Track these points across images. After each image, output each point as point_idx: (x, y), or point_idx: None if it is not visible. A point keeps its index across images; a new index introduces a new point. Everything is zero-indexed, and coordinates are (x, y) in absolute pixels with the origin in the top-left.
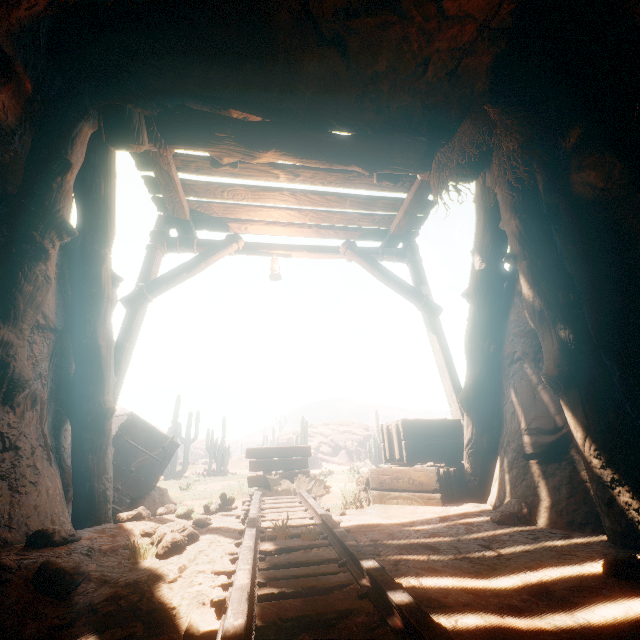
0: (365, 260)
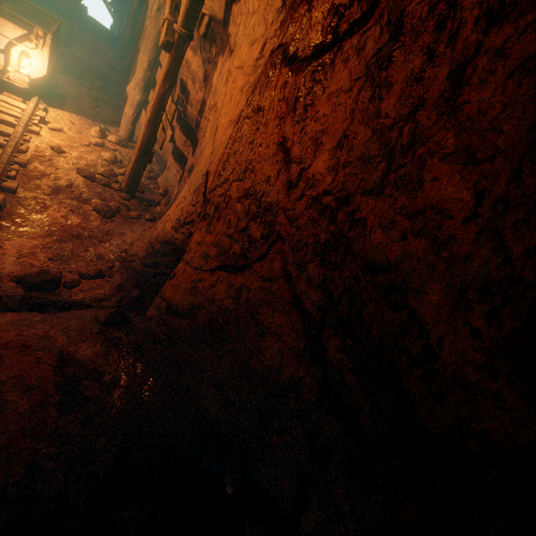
0: (107, 6)
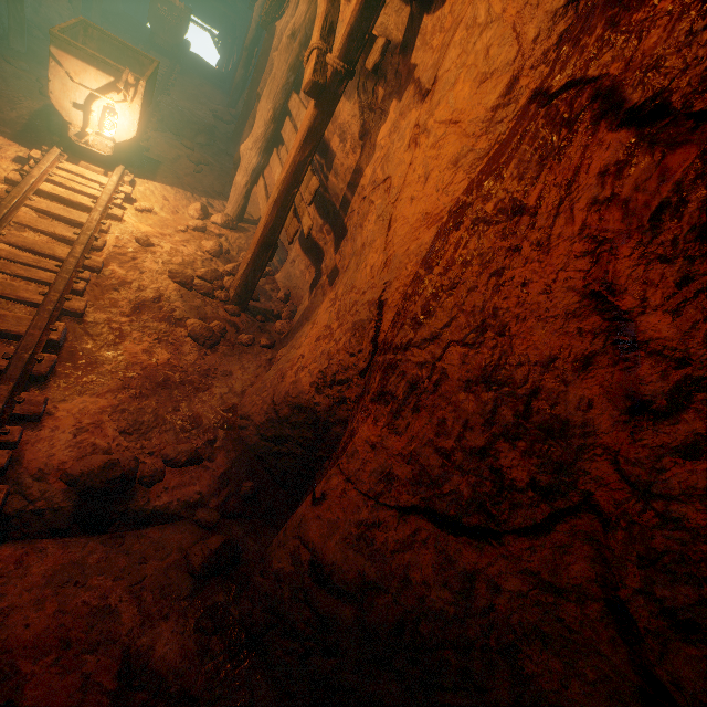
0: (213, 40)
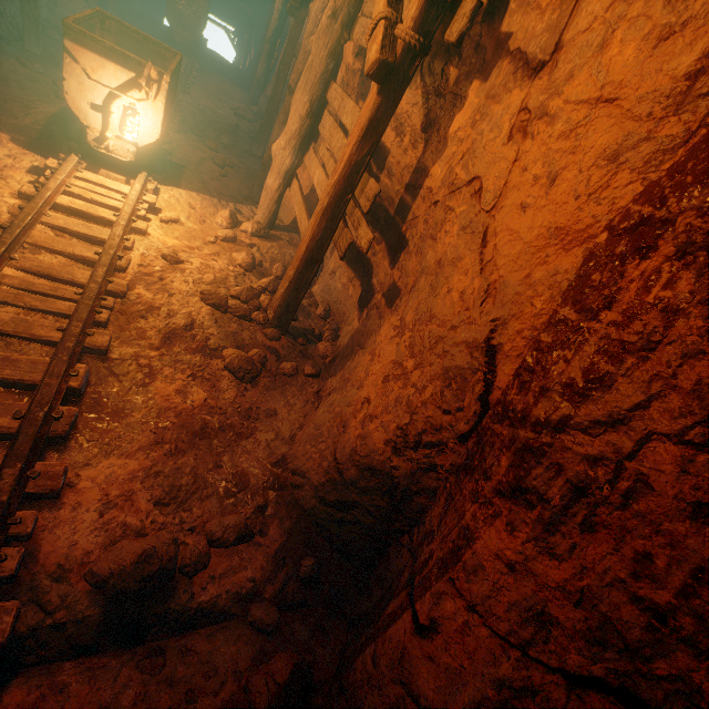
0: (229, 37)
